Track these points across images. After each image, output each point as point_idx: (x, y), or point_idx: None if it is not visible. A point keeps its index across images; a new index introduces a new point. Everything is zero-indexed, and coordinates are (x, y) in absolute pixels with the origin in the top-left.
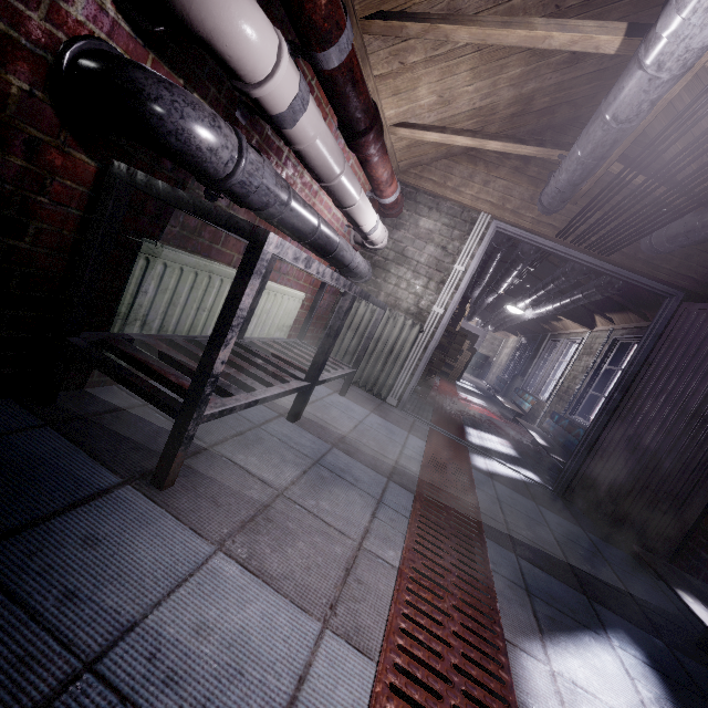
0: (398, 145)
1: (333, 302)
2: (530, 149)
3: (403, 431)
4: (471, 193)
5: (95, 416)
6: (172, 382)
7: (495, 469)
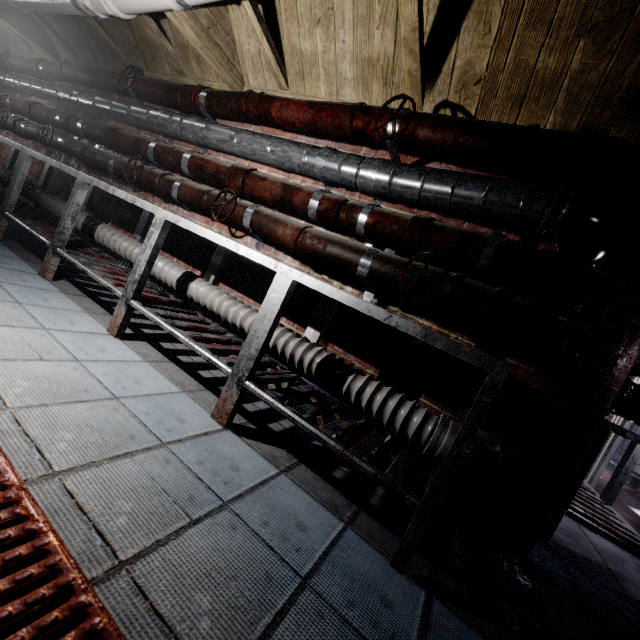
0: None
1: None
2: None
3: None
4: None
5: (558, 548)
6: (624, 538)
7: None
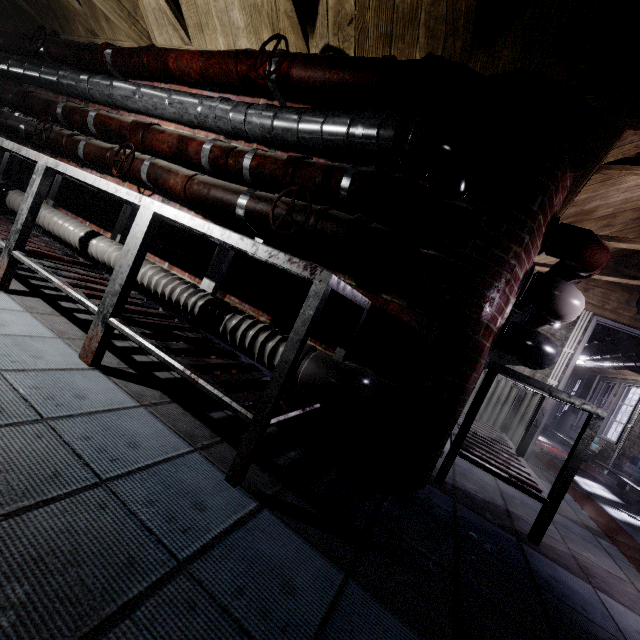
0: None
1: None
2: None
3: (549, 484)
4: None
5: (455, 491)
6: (513, 476)
7: (626, 519)
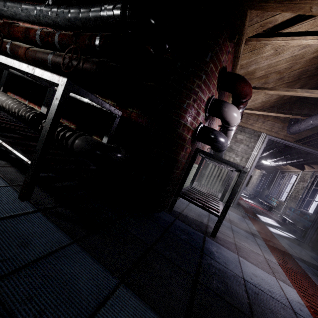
0: None
1: None
2: (286, 115)
3: (241, 217)
4: (258, 126)
5: (180, 215)
6: (206, 206)
7: (278, 232)
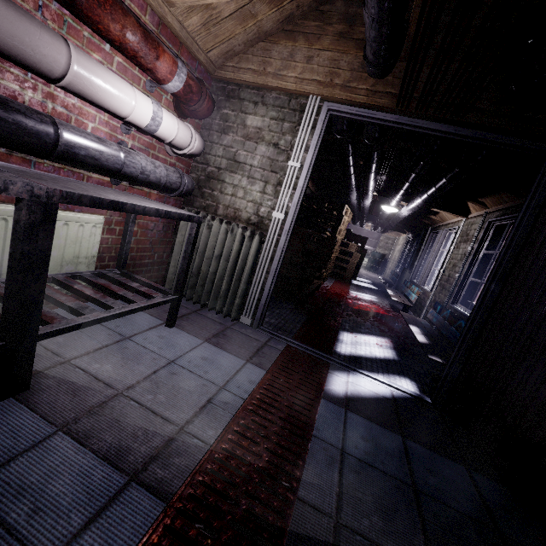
0: (191, 25)
1: (174, 223)
2: None
3: (238, 362)
4: (294, 74)
5: None
6: None
7: (357, 389)
